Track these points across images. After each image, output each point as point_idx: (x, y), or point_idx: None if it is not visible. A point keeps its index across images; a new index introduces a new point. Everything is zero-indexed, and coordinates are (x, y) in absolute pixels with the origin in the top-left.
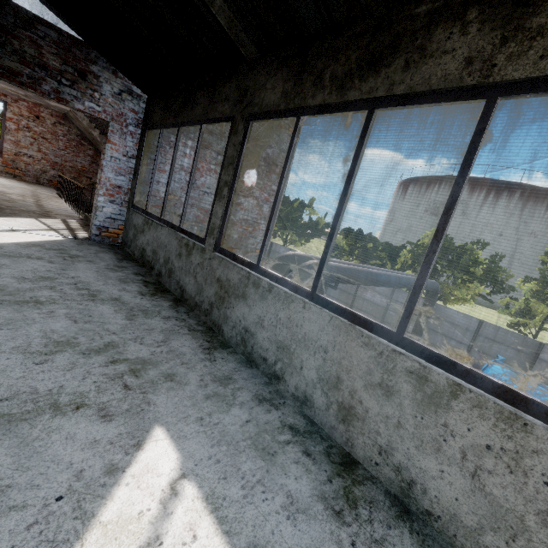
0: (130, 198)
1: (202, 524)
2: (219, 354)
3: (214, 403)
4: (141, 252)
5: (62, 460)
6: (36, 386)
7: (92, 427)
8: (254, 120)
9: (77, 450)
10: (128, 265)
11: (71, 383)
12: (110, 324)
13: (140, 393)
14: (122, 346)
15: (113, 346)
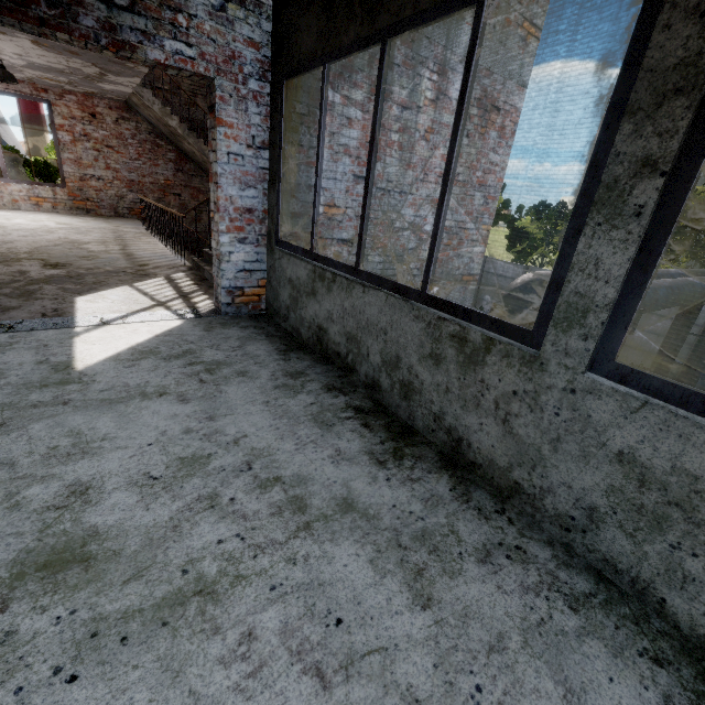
0: (270, 228)
1: None
2: None
3: None
4: (316, 332)
5: None
6: None
7: None
8: None
9: None
10: (303, 367)
11: None
12: (400, 651)
13: None
14: None
15: None
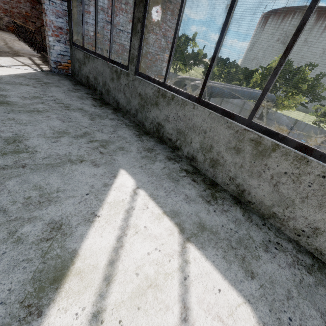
0: (70, 37)
1: (150, 204)
2: (145, 138)
3: (146, 160)
4: (86, 79)
5: (83, 181)
6: (57, 152)
7: (91, 169)
8: None
9: (88, 178)
10: (80, 88)
11: (74, 151)
12: (82, 122)
13: (109, 155)
14: (93, 134)
15: (88, 134)
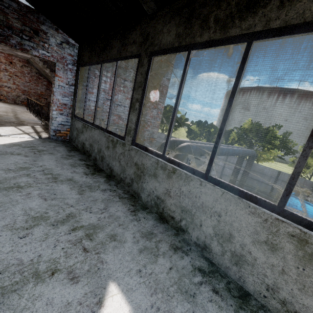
0: (72, 111)
1: None
2: (141, 215)
3: (146, 256)
4: (82, 145)
5: None
6: (21, 258)
7: (64, 290)
8: (155, 55)
9: None
10: (74, 154)
11: (46, 251)
12: (68, 199)
13: (95, 254)
14: (78, 215)
15: (72, 216)
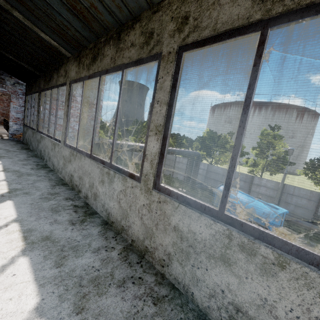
0: (23, 122)
1: None
2: (32, 157)
3: (19, 161)
4: (26, 140)
5: None
6: None
7: None
8: (41, 92)
9: None
10: (19, 144)
11: None
12: None
13: None
14: (0, 154)
15: None
